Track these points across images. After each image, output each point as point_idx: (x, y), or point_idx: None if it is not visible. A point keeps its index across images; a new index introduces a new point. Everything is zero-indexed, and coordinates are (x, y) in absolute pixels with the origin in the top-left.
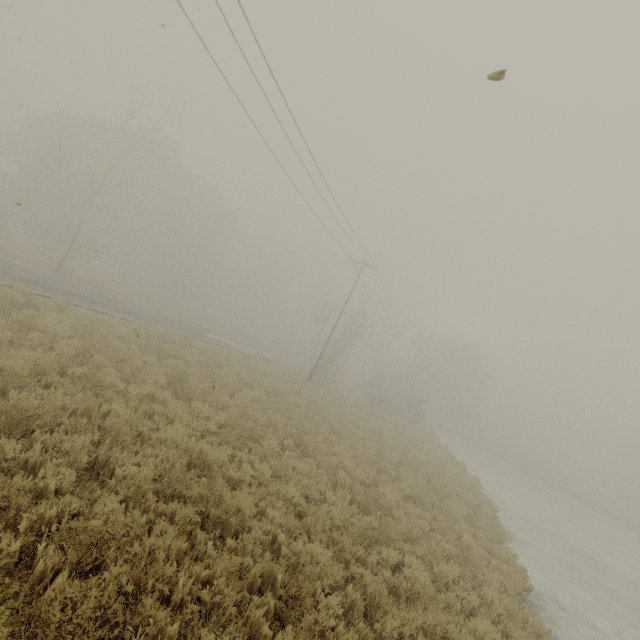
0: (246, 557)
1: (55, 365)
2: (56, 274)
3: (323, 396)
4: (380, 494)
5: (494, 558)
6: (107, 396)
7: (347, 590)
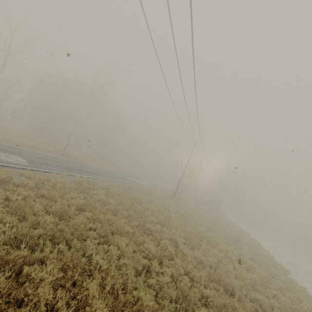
0: (248, 303)
1: (133, 224)
2: (64, 157)
3: (185, 206)
4: (245, 261)
5: (291, 283)
6: (155, 235)
7: (274, 310)
